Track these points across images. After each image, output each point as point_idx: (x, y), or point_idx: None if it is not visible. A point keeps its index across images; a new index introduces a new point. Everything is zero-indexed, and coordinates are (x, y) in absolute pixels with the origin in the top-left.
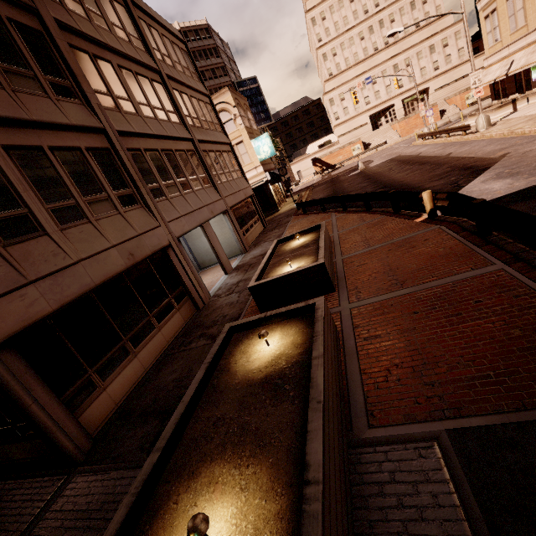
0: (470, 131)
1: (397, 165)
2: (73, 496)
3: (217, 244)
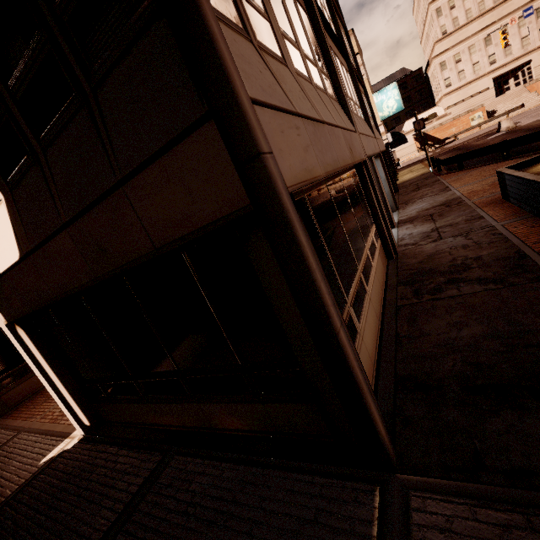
0: None
1: None
2: None
3: (382, 187)
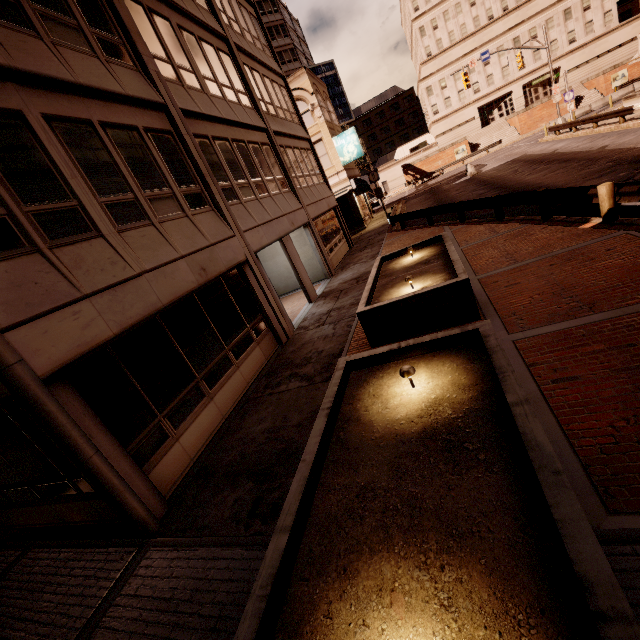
0: (629, 117)
1: (524, 166)
2: (150, 577)
3: (299, 264)
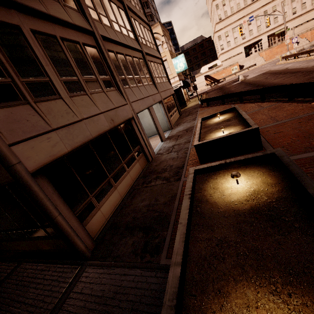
0: None
1: (271, 75)
2: (88, 283)
3: (157, 121)
